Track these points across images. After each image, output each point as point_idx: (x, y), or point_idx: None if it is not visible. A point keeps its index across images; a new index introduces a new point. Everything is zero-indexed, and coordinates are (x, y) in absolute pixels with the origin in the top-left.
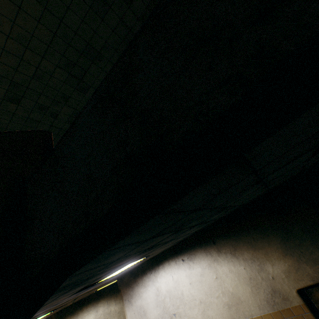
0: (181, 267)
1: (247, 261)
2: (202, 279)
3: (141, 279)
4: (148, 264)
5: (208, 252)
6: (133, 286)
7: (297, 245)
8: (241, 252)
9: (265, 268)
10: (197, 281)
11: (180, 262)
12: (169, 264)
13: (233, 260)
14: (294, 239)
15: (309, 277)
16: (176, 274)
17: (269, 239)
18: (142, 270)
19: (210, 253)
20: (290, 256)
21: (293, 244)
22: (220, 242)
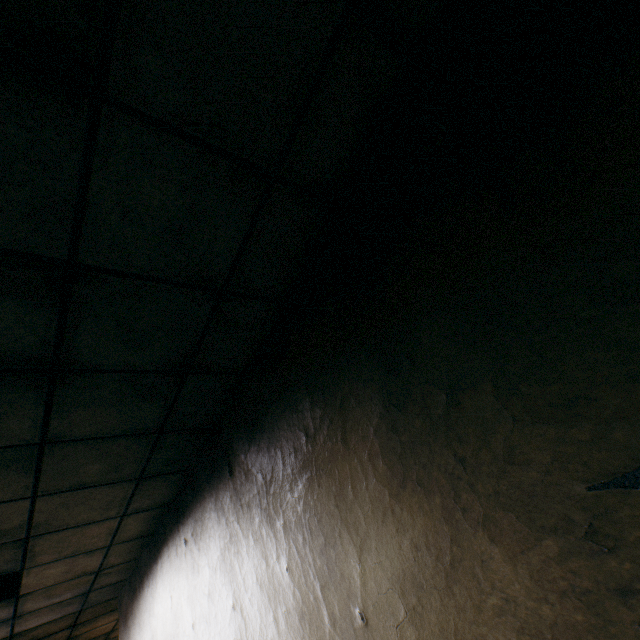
0: (182, 566)
1: (294, 537)
2: (210, 613)
3: (138, 606)
4: (147, 560)
5: (221, 510)
6: (129, 626)
7: (440, 427)
8: (280, 497)
9: (341, 566)
10: (202, 618)
11: (182, 549)
12: (168, 557)
13: (263, 536)
14: (427, 391)
15: (516, 631)
16: (175, 592)
17: (346, 420)
18: (140, 578)
19: (223, 511)
20: (417, 493)
21: (426, 425)
22: (240, 468)
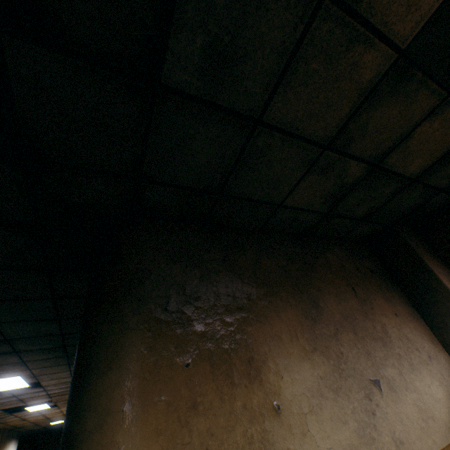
0: None
1: None
2: None
3: None
4: None
5: None
6: None
7: None
8: None
9: None
10: None
11: None
12: None
13: None
14: None
15: None
16: None
17: None
18: None
19: None
20: None
21: None
22: None
